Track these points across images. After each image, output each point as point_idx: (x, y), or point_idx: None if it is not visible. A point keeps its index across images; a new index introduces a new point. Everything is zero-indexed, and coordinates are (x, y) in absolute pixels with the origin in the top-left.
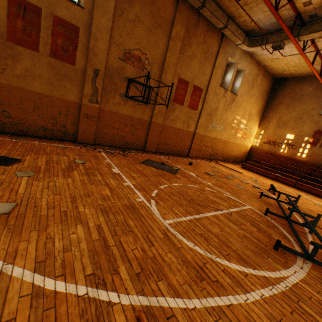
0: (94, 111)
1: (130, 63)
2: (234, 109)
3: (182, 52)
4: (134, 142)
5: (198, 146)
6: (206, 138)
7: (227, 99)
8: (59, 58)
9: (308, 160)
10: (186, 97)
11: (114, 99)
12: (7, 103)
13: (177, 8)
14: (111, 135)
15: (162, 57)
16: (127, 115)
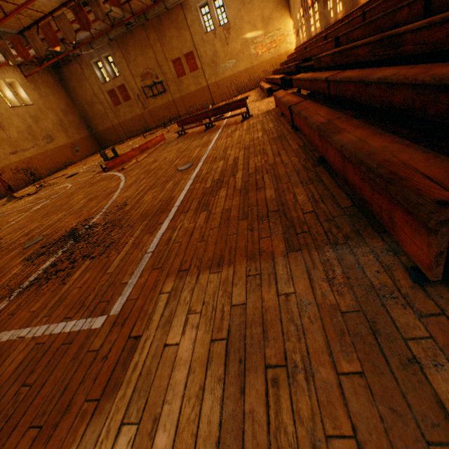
0: (148, 113)
1: (146, 79)
2: (237, 35)
3: (163, 45)
4: (173, 116)
5: (218, 93)
6: (222, 81)
7: (221, 35)
8: (127, 101)
9: (306, 39)
10: (185, 68)
11: (152, 102)
12: (127, 128)
13: (144, 28)
14: (161, 119)
15: (156, 60)
16: (161, 105)
